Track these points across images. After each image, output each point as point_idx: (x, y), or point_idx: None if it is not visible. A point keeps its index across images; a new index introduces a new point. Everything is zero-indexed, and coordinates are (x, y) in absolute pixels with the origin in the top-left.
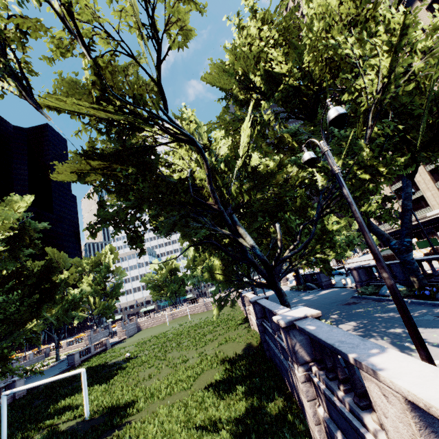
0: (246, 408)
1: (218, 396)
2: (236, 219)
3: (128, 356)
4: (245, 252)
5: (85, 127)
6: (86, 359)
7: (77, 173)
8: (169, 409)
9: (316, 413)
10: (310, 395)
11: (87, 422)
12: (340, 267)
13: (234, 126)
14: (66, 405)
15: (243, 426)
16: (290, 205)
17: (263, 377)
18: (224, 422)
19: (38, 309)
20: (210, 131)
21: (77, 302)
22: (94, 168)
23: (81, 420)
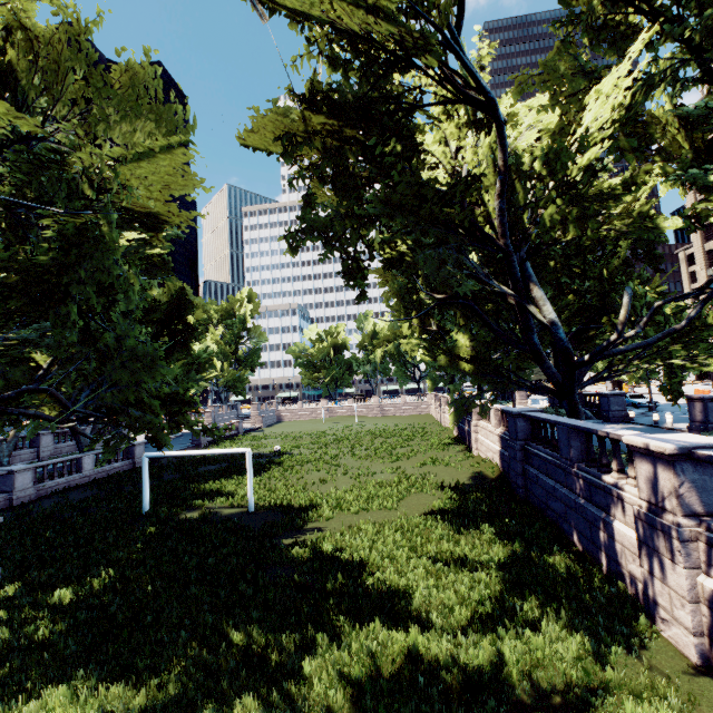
0: (507, 554)
1: (450, 529)
2: (531, 271)
3: (278, 450)
4: (530, 332)
5: (307, 49)
6: (214, 441)
7: (281, 140)
8: (374, 527)
9: (695, 588)
10: (691, 561)
11: (252, 515)
12: (636, 394)
13: (570, 86)
14: (212, 488)
15: (513, 575)
16: (600, 268)
17: (520, 521)
18: (473, 562)
19: (165, 358)
20: (518, 91)
21: (202, 362)
22: (311, 135)
23: (243, 510)
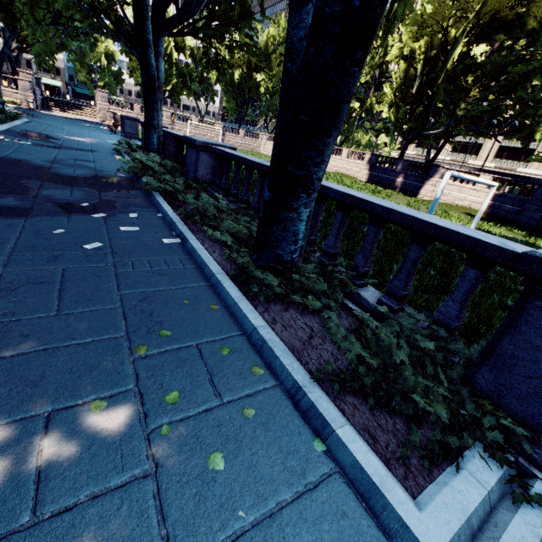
0: None
1: None
2: None
3: None
4: None
5: None
6: None
7: None
8: None
9: None
10: None
11: None
12: None
13: None
14: None
15: None
16: None
17: None
18: None
19: None
20: None
21: None
22: None
23: None
